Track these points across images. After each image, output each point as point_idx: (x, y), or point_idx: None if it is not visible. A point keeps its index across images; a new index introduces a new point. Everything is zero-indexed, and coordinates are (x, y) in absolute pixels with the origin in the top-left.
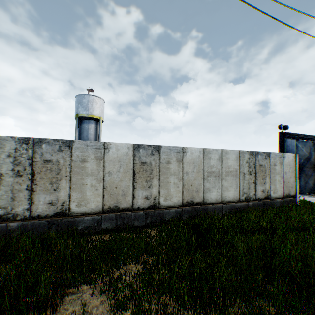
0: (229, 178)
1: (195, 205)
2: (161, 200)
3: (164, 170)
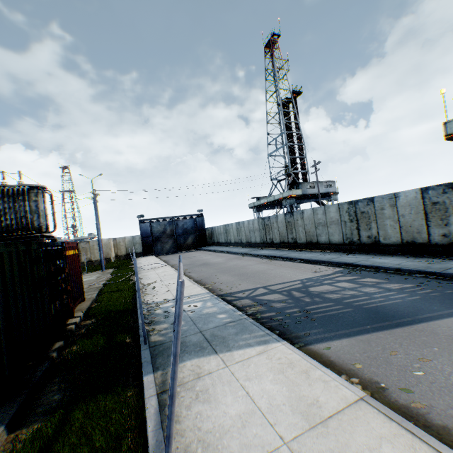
0: None
1: None
2: None
3: None
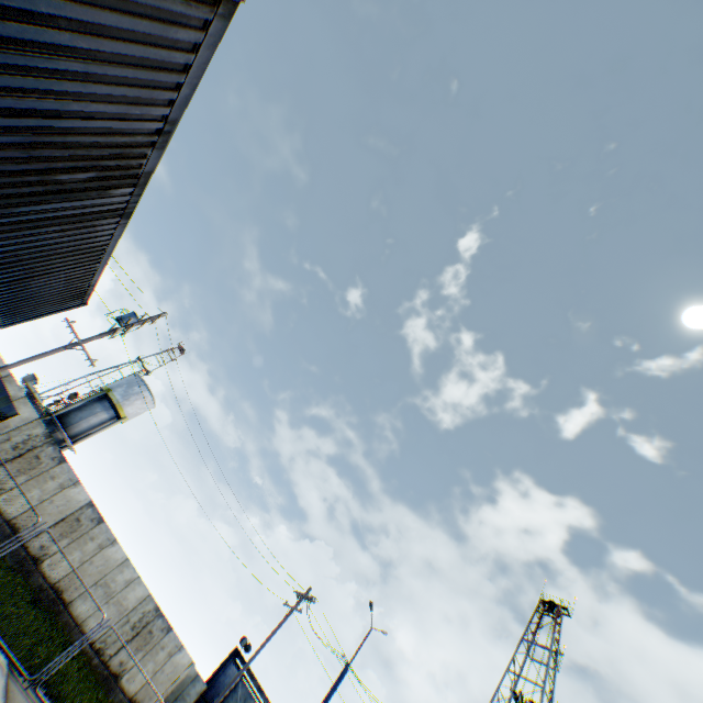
0: (113, 608)
1: (60, 597)
2: (49, 561)
3: (84, 540)
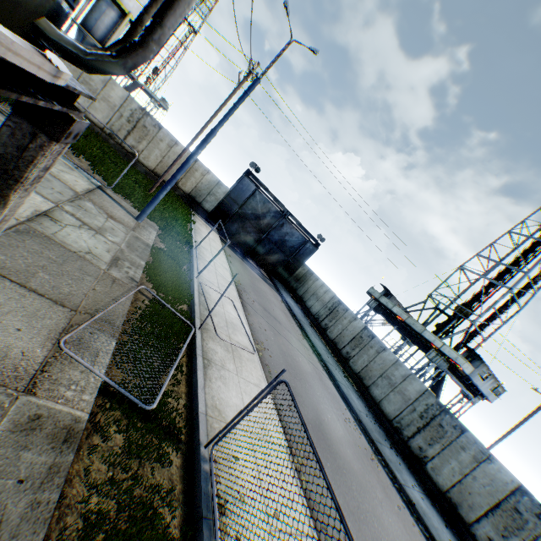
0: (104, 105)
1: None
2: None
3: None
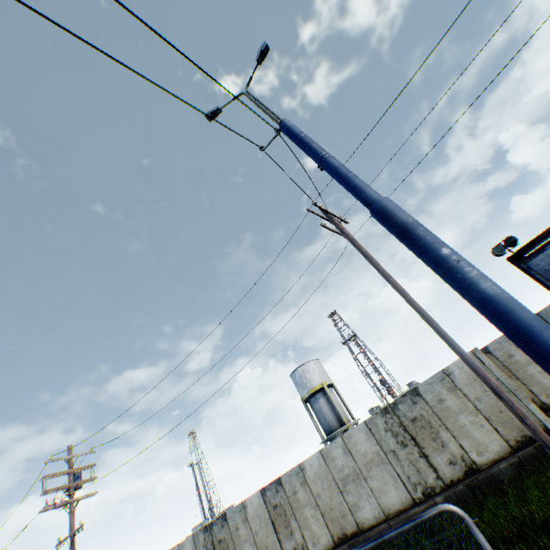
0: (374, 472)
1: (351, 538)
2: (310, 545)
3: (295, 503)
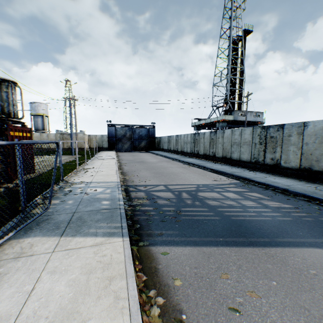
0: None
1: (39, 149)
2: None
3: None
